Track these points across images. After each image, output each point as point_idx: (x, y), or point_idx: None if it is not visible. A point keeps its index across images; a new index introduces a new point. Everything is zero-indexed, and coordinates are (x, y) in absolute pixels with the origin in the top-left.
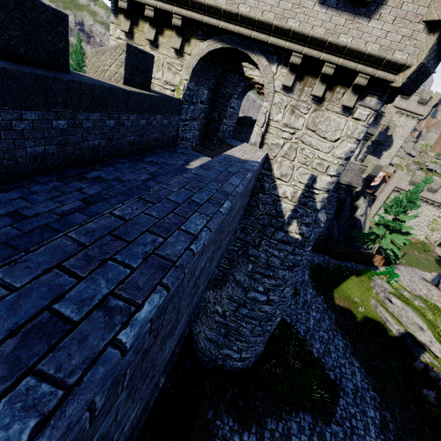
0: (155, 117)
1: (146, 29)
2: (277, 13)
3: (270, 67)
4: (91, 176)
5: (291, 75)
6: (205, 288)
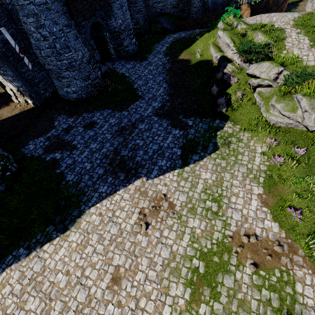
0: None
1: None
2: None
3: None
4: None
5: None
6: None
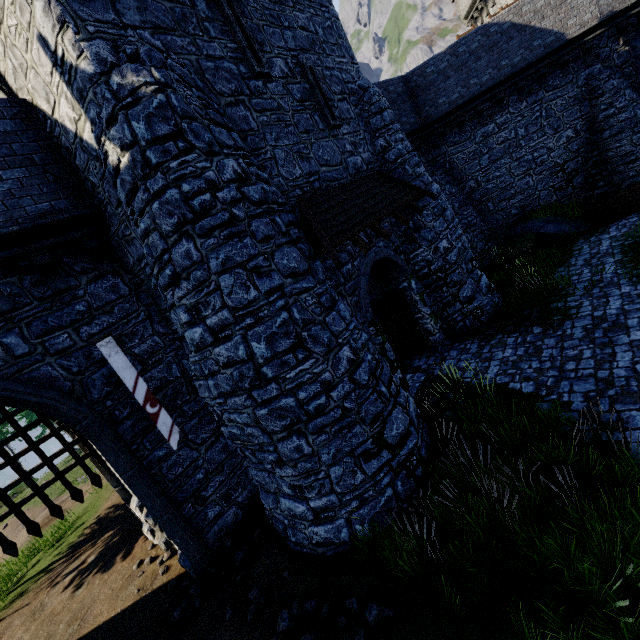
0: None
1: None
2: None
3: None
4: None
5: None
6: None
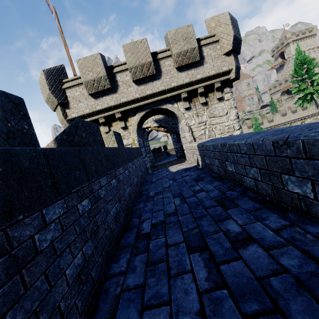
0: (139, 159)
1: (102, 129)
2: (164, 85)
3: (173, 106)
4: (152, 195)
5: (186, 102)
6: None
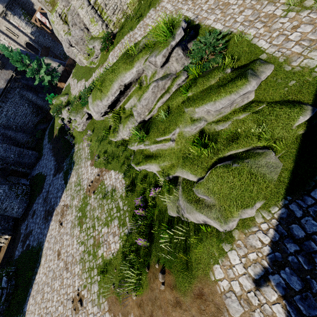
0: None
1: None
2: None
3: None
4: None
5: None
6: None
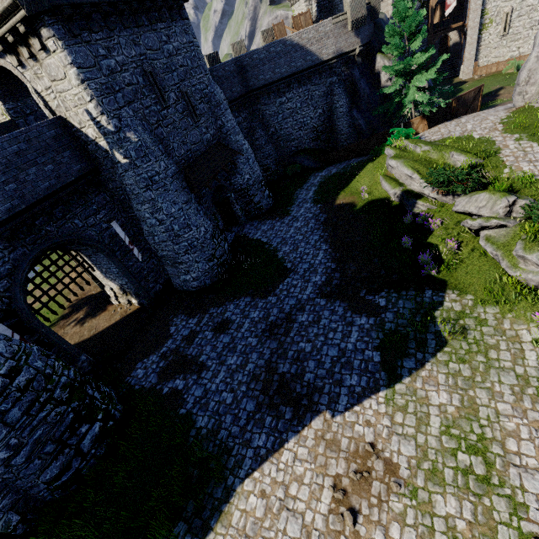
0: None
1: None
2: None
3: (7, 61)
4: None
5: (13, 57)
6: (7, 215)
